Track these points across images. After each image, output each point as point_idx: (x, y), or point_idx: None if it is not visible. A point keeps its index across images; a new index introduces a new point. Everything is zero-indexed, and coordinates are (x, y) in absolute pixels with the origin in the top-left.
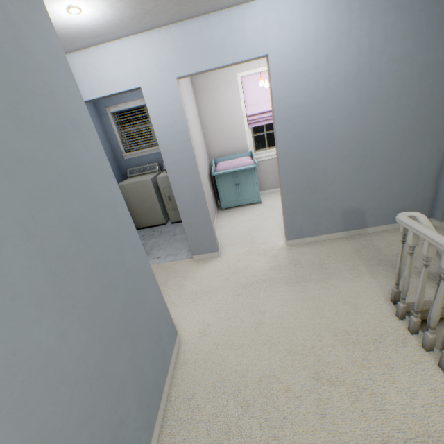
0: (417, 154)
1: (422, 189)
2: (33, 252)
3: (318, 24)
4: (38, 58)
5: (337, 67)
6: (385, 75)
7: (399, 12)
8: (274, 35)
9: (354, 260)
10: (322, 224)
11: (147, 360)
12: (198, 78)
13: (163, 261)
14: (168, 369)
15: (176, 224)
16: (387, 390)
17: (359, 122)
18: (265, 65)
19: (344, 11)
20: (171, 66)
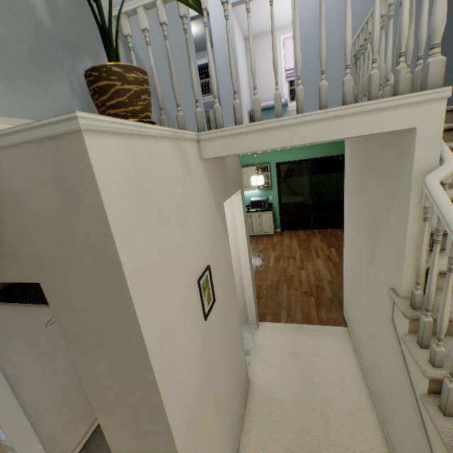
0: None
1: None
2: None
3: None
4: None
5: None
6: None
7: None
8: None
9: None
10: None
11: (191, 109)
12: None
13: None
14: None
15: None
16: None
17: (353, 29)
18: None
19: None
20: None
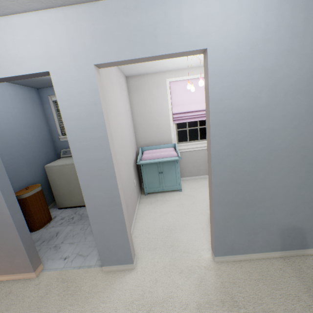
0: None
1: None
2: None
3: (269, 20)
4: None
5: (287, 70)
6: None
7: None
8: (216, 26)
9: (311, 311)
10: (256, 241)
11: None
12: (132, 79)
13: (68, 265)
14: None
15: None
16: None
17: (307, 133)
18: (190, 74)
19: (300, 8)
20: (88, 50)
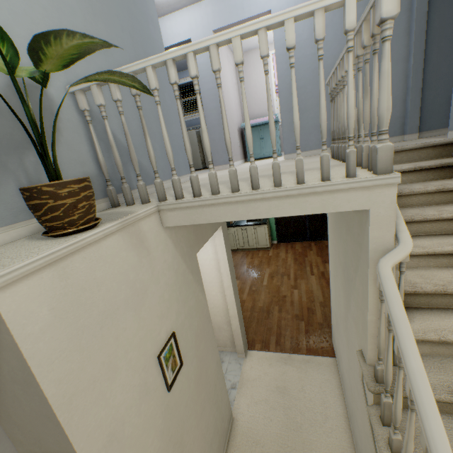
0: None
1: (393, 108)
2: (131, 45)
3: None
4: None
5: None
6: None
7: None
8: None
9: None
10: (311, 141)
11: None
12: None
13: None
14: (180, 176)
15: None
16: None
17: (336, 54)
18: None
19: None
20: (210, 23)
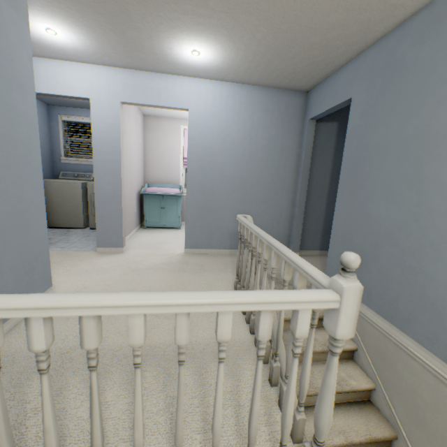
0: (279, 201)
1: (283, 227)
2: None
3: (222, 103)
4: (12, 40)
5: (231, 131)
6: (260, 145)
7: (267, 113)
8: (194, 99)
9: (227, 265)
10: (214, 239)
11: (11, 273)
12: (150, 118)
13: (66, 249)
14: None
15: (94, 230)
16: (202, 321)
17: (243, 169)
18: None
19: (237, 102)
20: (118, 93)
